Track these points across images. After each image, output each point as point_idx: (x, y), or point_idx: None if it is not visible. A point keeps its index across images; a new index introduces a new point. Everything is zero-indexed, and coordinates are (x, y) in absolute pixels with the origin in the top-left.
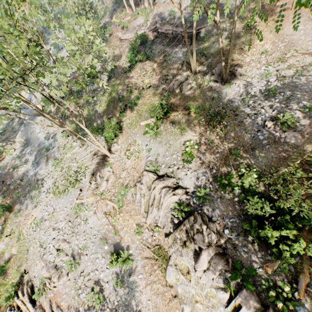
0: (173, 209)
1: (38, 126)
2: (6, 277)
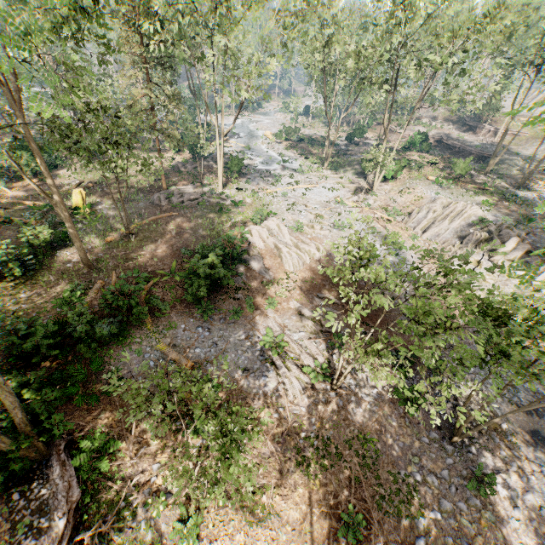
0: (468, 226)
1: (264, 144)
2: (238, 211)
